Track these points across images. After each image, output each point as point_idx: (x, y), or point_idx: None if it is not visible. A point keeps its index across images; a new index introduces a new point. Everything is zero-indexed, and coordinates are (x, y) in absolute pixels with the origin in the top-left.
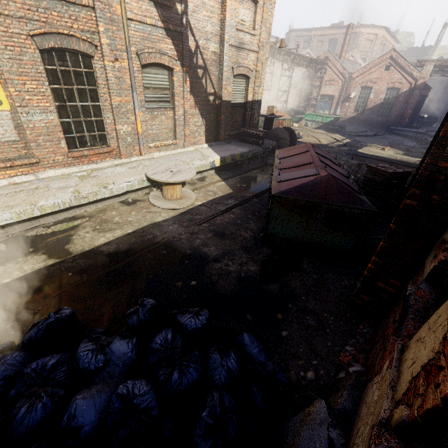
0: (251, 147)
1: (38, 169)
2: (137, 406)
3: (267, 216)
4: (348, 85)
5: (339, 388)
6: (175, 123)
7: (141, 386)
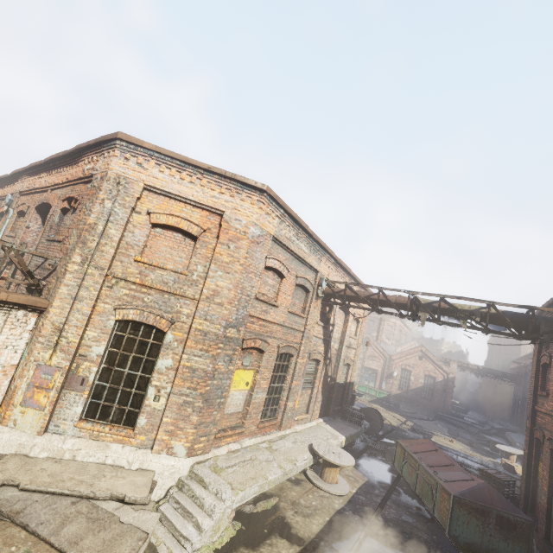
0: (356, 427)
1: (240, 437)
2: None
3: (450, 516)
4: (390, 364)
5: None
6: (310, 399)
7: None
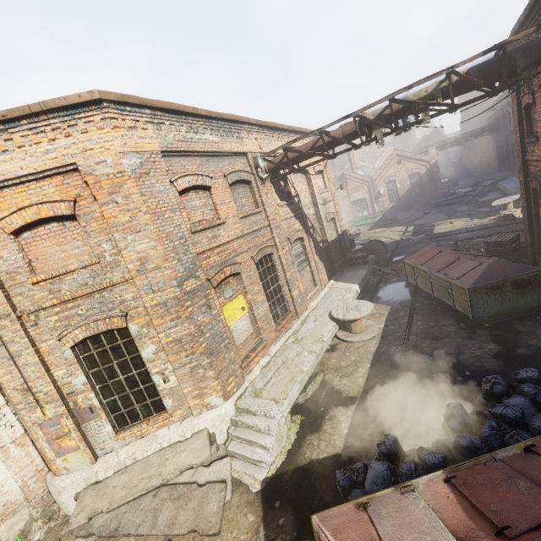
0: (364, 267)
1: (266, 350)
2: None
3: (470, 305)
4: (374, 186)
5: None
6: (312, 274)
7: None
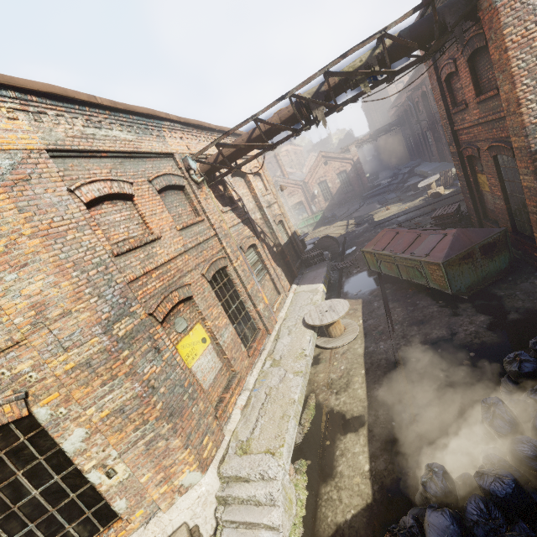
0: (323, 264)
1: (242, 384)
2: None
3: (447, 280)
4: (307, 188)
5: None
6: (273, 282)
7: None
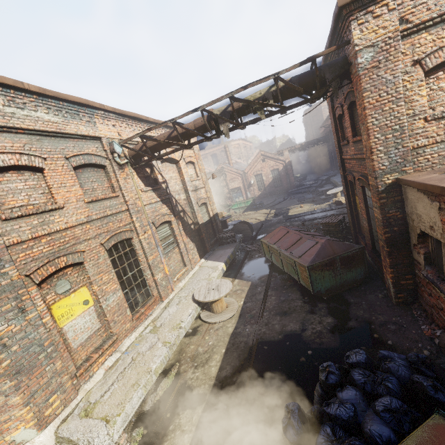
0: (232, 245)
1: (117, 345)
2: (396, 408)
3: (310, 281)
4: (246, 177)
5: (444, 346)
6: (181, 255)
7: (385, 399)
